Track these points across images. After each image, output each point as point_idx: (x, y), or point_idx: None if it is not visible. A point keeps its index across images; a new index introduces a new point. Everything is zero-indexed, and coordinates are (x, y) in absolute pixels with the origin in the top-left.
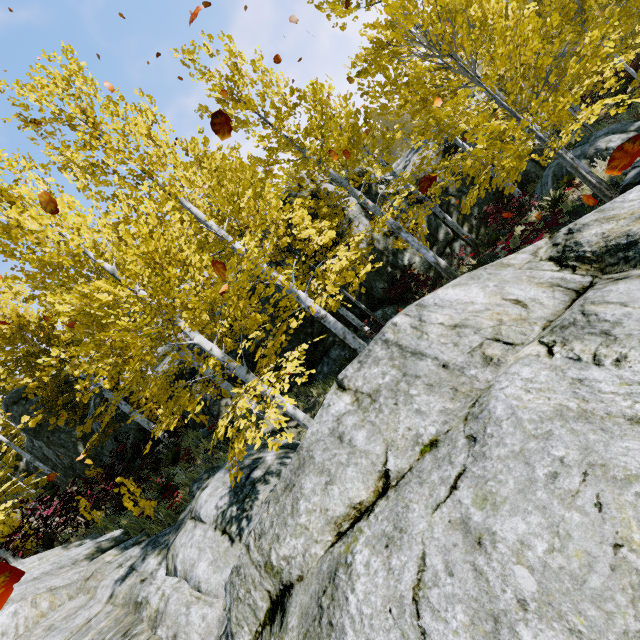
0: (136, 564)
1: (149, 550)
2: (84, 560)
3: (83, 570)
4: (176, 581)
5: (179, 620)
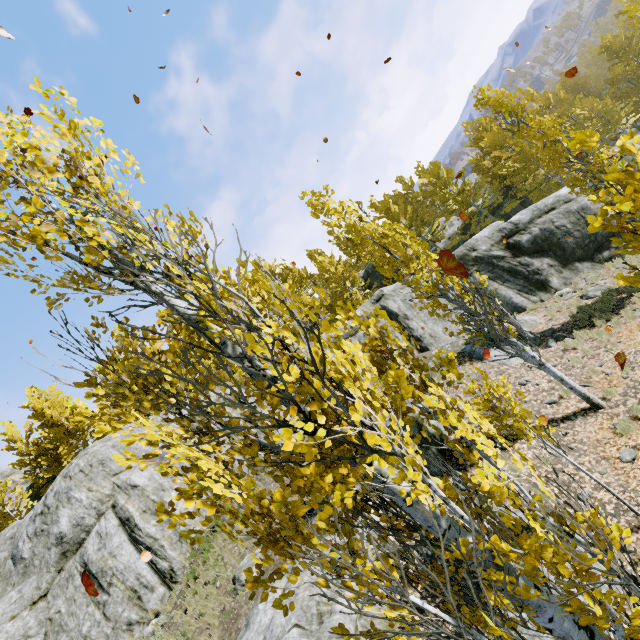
0: None
1: None
2: None
3: None
4: None
5: None
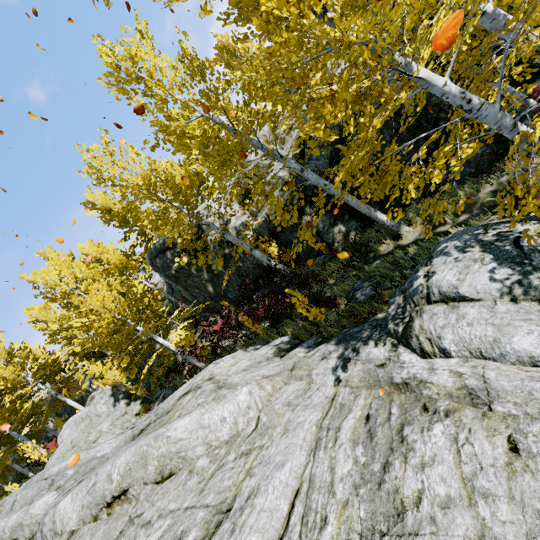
0: (347, 355)
1: (355, 343)
2: (274, 357)
3: (280, 364)
4: (459, 361)
5: (538, 396)
